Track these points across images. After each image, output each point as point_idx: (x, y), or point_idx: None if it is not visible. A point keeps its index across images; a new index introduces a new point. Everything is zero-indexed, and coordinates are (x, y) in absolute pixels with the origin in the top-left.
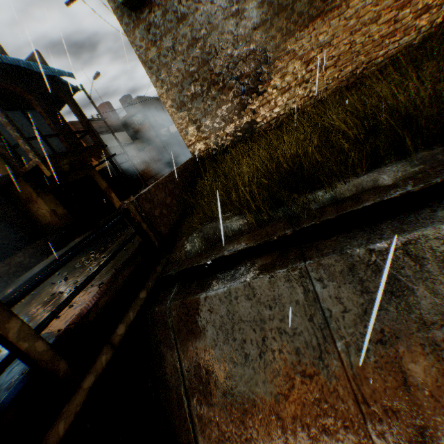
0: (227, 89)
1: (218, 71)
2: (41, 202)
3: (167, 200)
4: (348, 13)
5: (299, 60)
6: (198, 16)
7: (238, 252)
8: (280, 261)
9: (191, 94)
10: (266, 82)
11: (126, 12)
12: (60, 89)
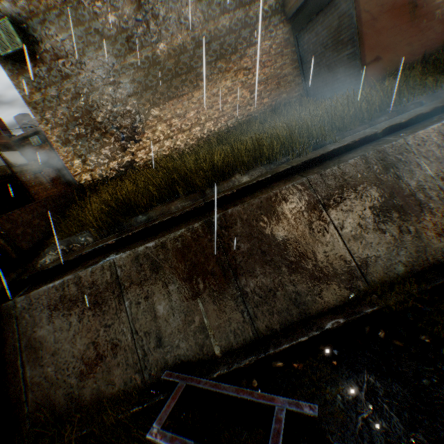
0: (109, 134)
1: (101, 120)
2: None
3: (36, 221)
4: (194, 99)
5: (164, 122)
6: (81, 78)
7: (80, 256)
8: (103, 259)
9: (77, 134)
10: (141, 134)
11: (11, 61)
12: None
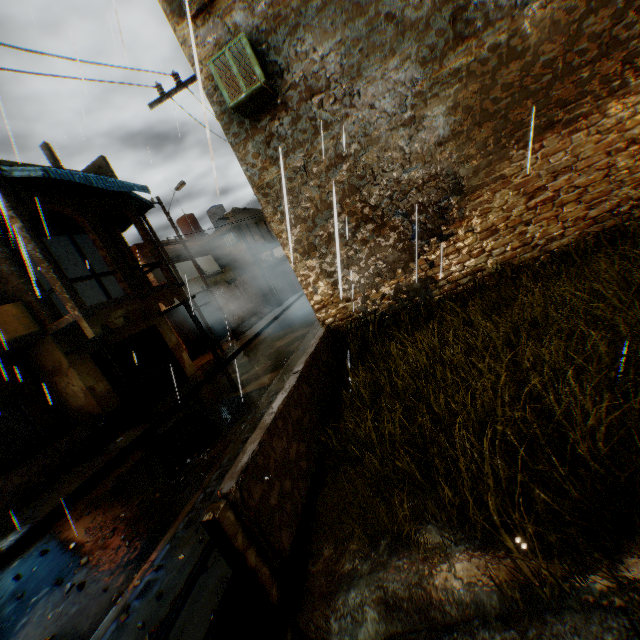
0: (389, 228)
1: (375, 201)
2: (74, 374)
3: (291, 450)
4: (603, 123)
5: (514, 189)
6: (347, 125)
7: None
8: None
9: (328, 234)
10: (454, 221)
11: (237, 118)
12: (126, 206)
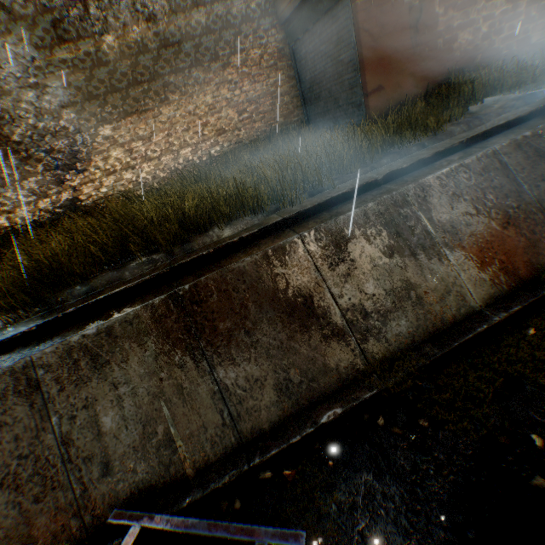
0: (36, 160)
1: (20, 138)
2: None
3: None
4: (162, 117)
5: (121, 146)
6: None
7: None
8: (17, 356)
9: None
10: (86, 161)
11: None
12: None
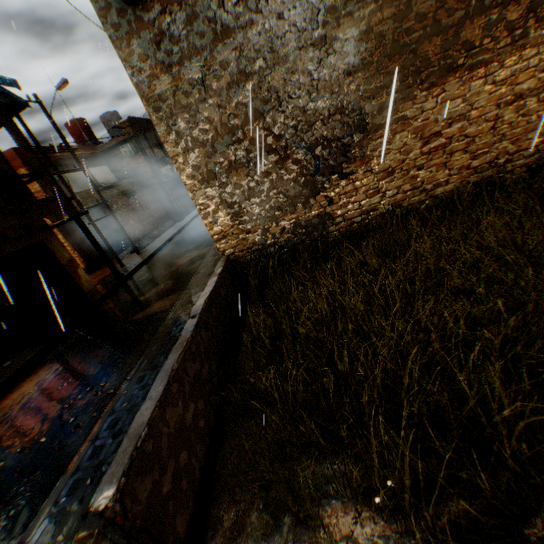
0: (292, 161)
1: (279, 131)
2: None
3: (187, 414)
4: (500, 74)
5: (413, 132)
6: (252, 35)
7: None
8: None
9: (229, 162)
10: (355, 160)
11: (116, 3)
12: None
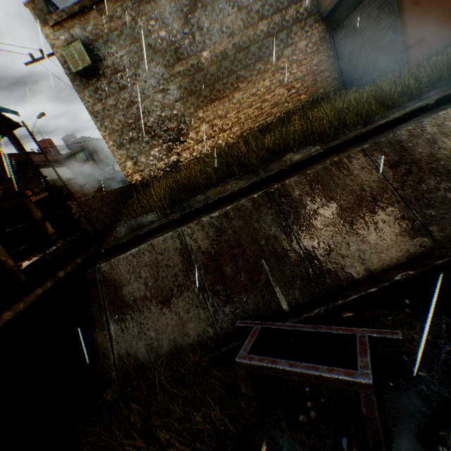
0: (158, 137)
1: (151, 124)
2: None
3: (103, 208)
4: (234, 100)
5: (207, 123)
6: (135, 88)
7: (148, 231)
8: (171, 230)
9: (130, 138)
10: (185, 135)
11: (79, 78)
12: (1, 123)
